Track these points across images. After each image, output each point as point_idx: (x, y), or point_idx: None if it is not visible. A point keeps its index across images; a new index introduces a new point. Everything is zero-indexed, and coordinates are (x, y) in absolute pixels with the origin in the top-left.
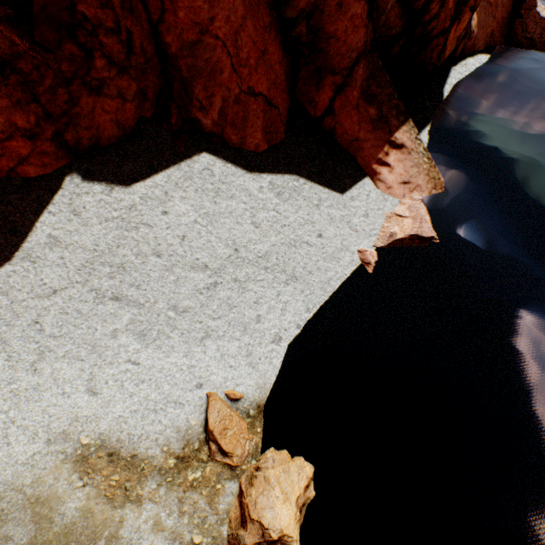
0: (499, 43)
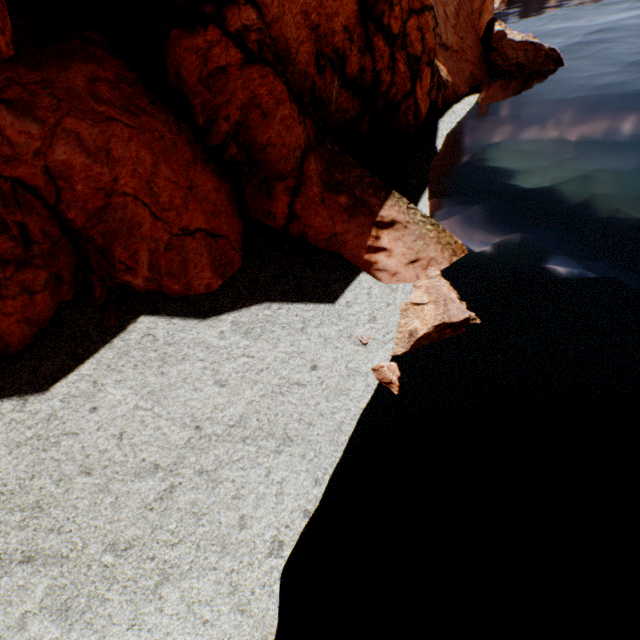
0: (484, 80)
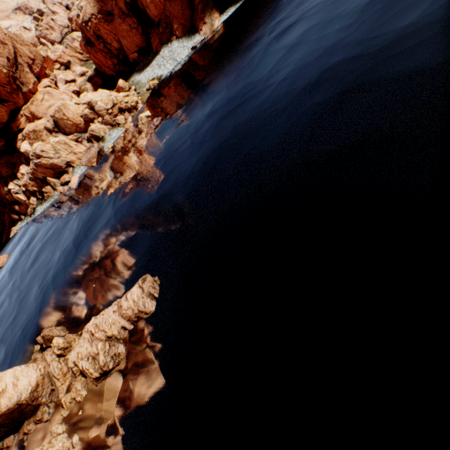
0: None
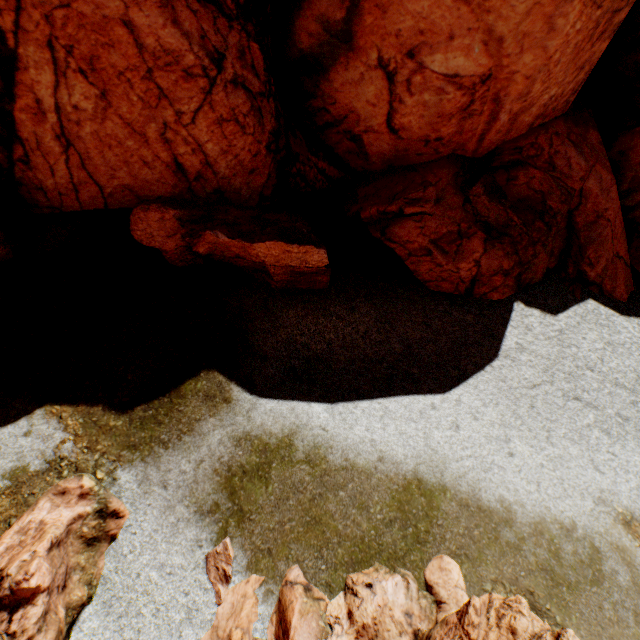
0: None
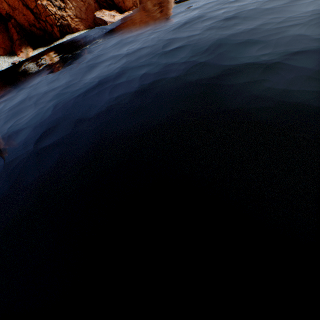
0: (94, 27)
